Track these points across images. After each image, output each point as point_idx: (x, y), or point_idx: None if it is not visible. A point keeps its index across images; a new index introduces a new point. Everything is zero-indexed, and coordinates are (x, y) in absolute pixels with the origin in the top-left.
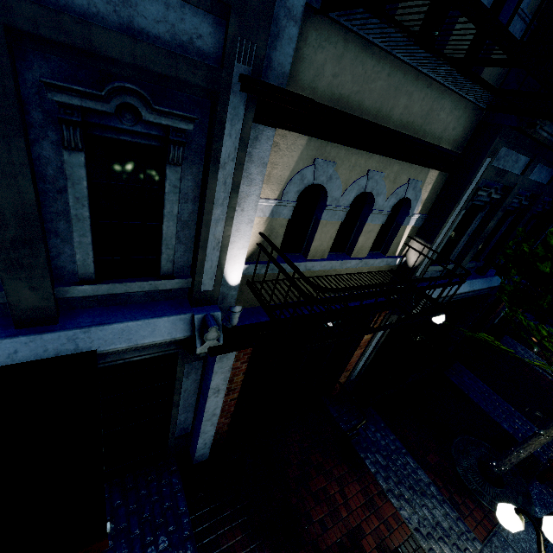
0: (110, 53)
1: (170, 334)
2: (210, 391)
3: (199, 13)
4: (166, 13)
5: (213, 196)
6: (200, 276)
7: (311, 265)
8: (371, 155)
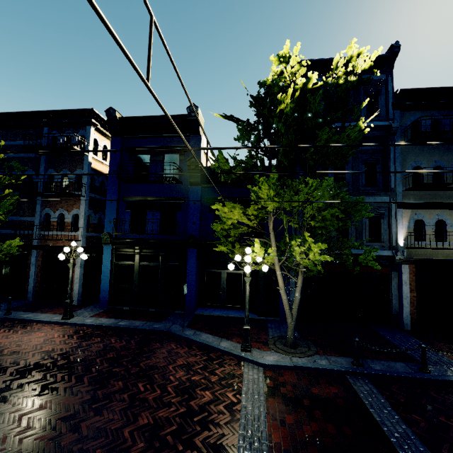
0: (373, 205)
1: (387, 254)
2: (403, 282)
3: (384, 197)
4: (380, 199)
5: (391, 222)
6: (392, 241)
7: (428, 243)
8: (434, 210)
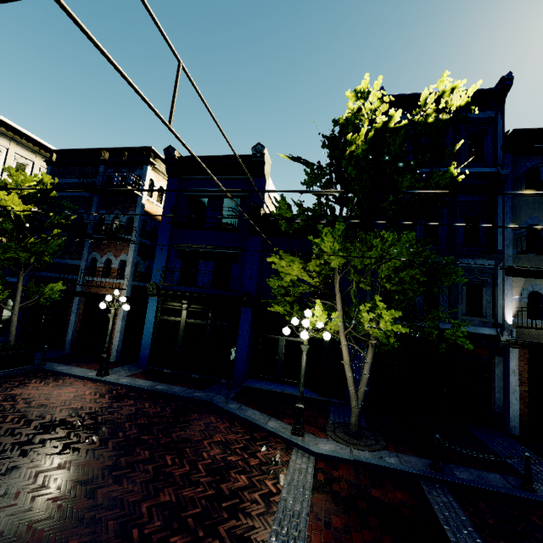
0: (473, 269)
1: (489, 332)
2: (510, 370)
3: (488, 261)
4: (482, 262)
5: (497, 293)
6: (496, 316)
7: None
8: None
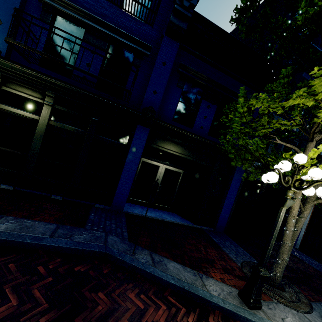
0: None
1: None
2: None
3: None
4: None
5: None
6: None
7: None
8: None
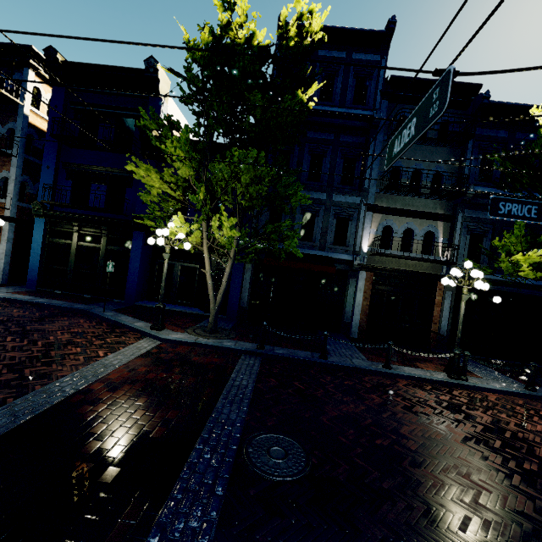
0: (343, 204)
1: (347, 258)
2: (358, 288)
3: (356, 197)
4: (351, 198)
5: (358, 225)
6: (355, 246)
7: (393, 252)
8: (405, 218)
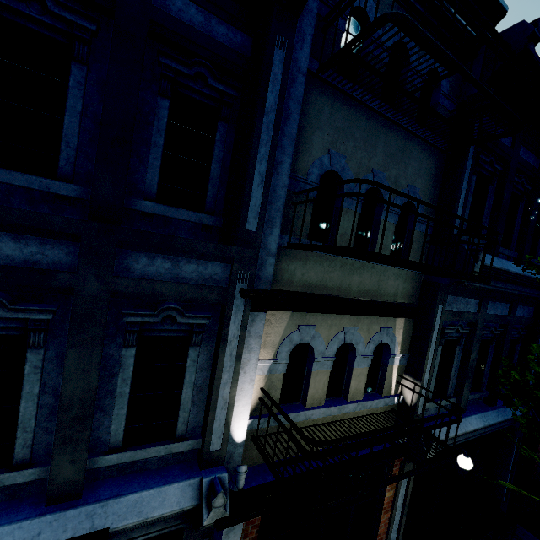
0: (164, 292)
1: (179, 504)
2: None
3: (216, 264)
4: (197, 267)
5: (222, 365)
6: (210, 435)
7: (310, 413)
8: (342, 316)
